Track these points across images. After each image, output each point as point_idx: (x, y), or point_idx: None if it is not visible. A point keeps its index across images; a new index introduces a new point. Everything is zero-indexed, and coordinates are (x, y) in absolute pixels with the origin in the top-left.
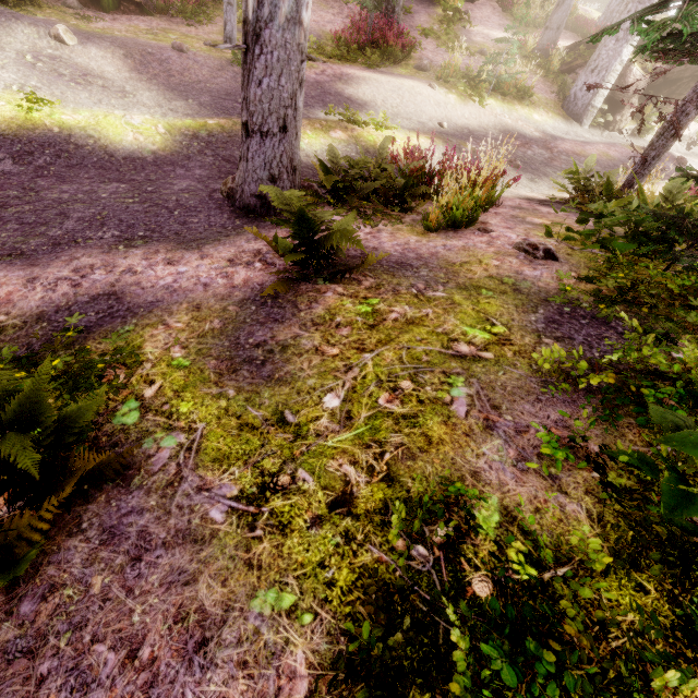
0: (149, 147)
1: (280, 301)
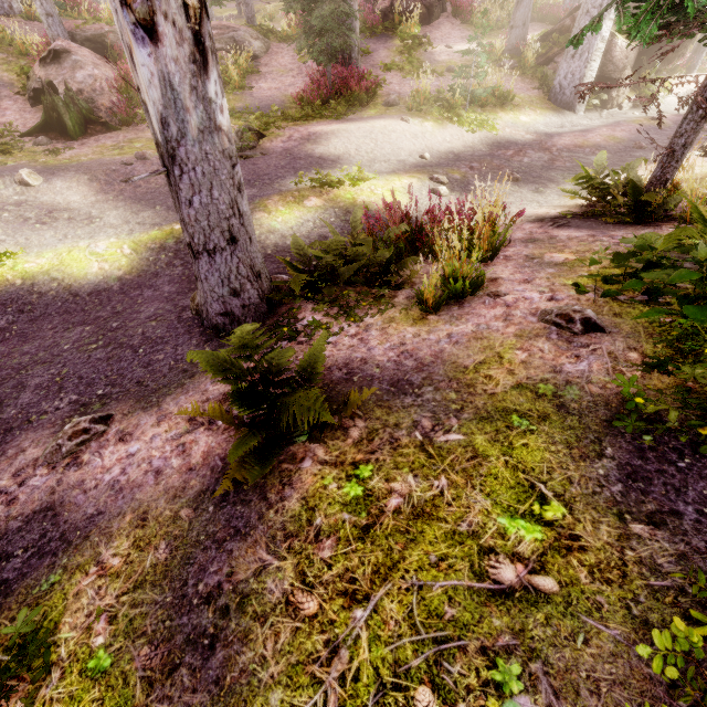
0: (115, 274)
1: (245, 488)
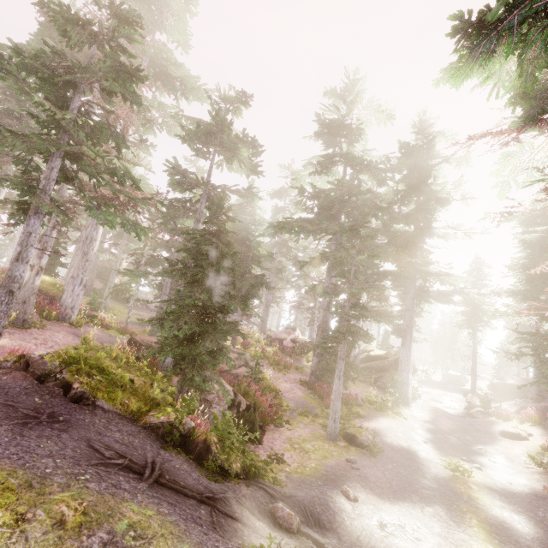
0: None
1: None
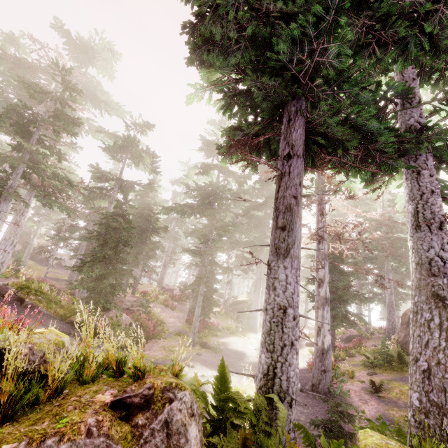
0: None
1: (387, 400)
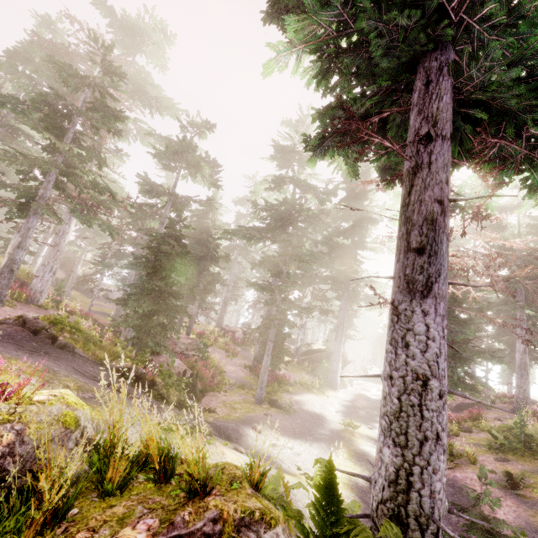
0: (365, 474)
1: (531, 502)
